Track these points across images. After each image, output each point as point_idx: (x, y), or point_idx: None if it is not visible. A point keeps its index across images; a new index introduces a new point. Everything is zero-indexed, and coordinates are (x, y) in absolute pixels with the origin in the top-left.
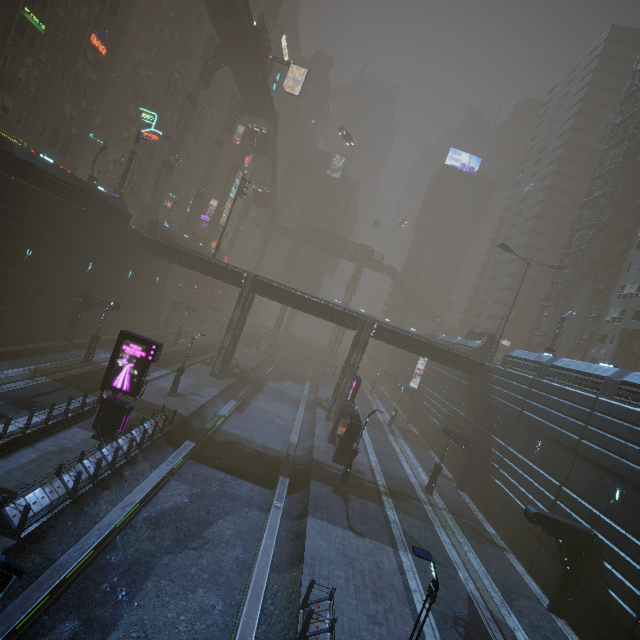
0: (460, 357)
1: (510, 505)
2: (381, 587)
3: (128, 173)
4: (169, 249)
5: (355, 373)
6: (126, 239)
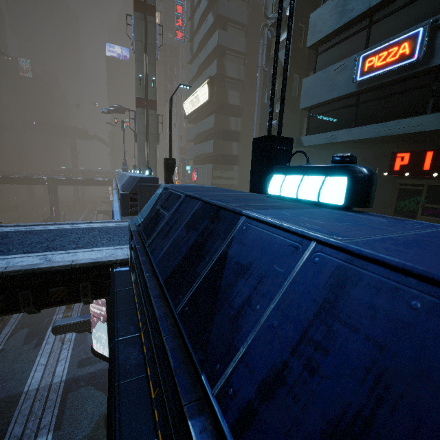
0: (101, 181)
1: None
2: None
3: None
4: None
5: (55, 204)
6: None
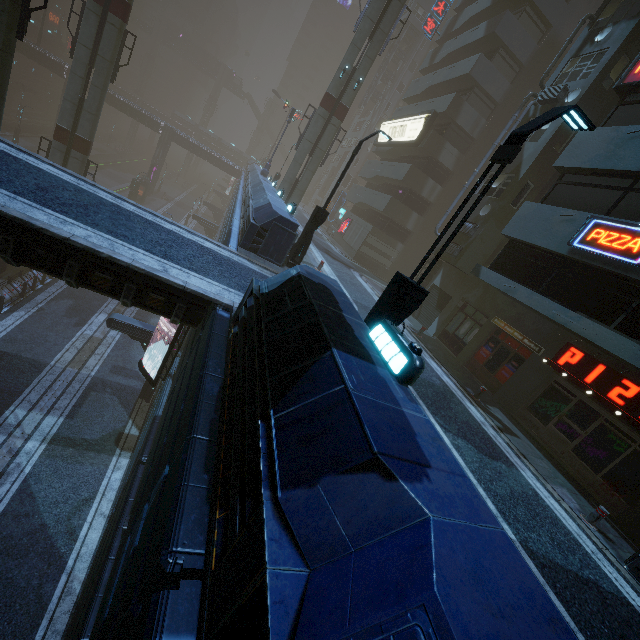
0: (227, 165)
1: None
2: None
3: None
4: None
5: (159, 164)
6: None
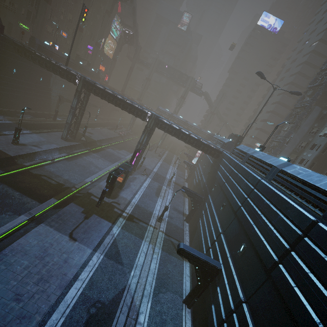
0: (207, 146)
1: (199, 236)
2: (52, 275)
3: (24, 3)
4: (32, 54)
5: (142, 148)
6: (1, 43)
